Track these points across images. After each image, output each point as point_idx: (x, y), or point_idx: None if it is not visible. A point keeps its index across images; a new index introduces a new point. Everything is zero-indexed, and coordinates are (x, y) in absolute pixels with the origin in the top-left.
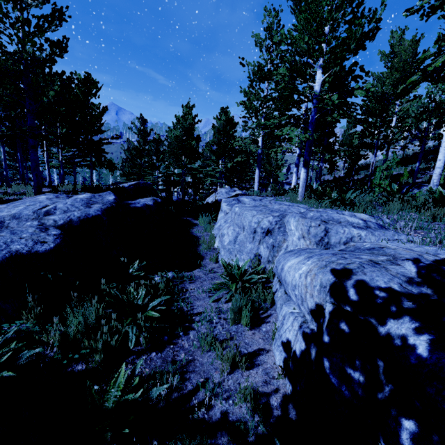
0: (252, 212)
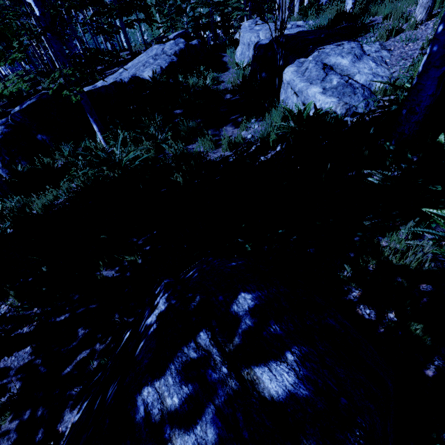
0: (248, 34)
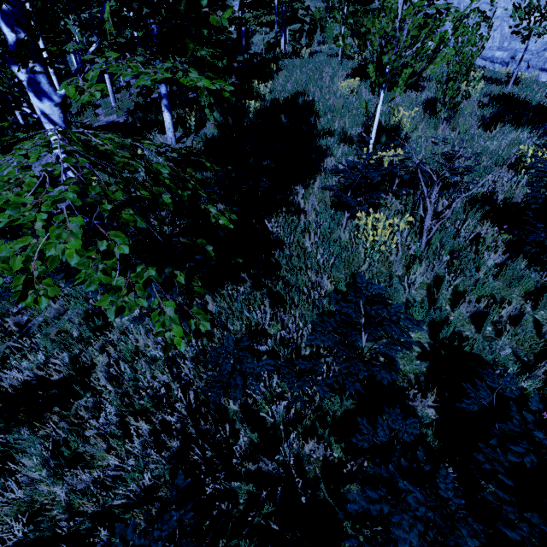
0: None
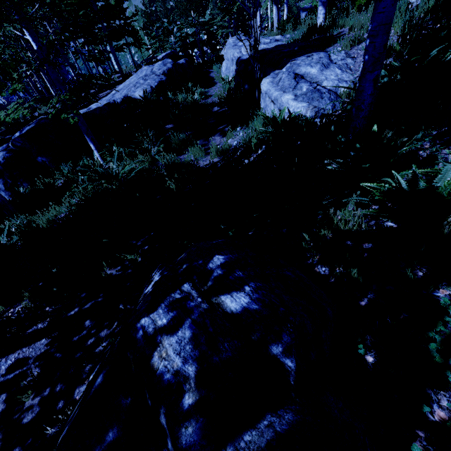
0: (231, 50)
